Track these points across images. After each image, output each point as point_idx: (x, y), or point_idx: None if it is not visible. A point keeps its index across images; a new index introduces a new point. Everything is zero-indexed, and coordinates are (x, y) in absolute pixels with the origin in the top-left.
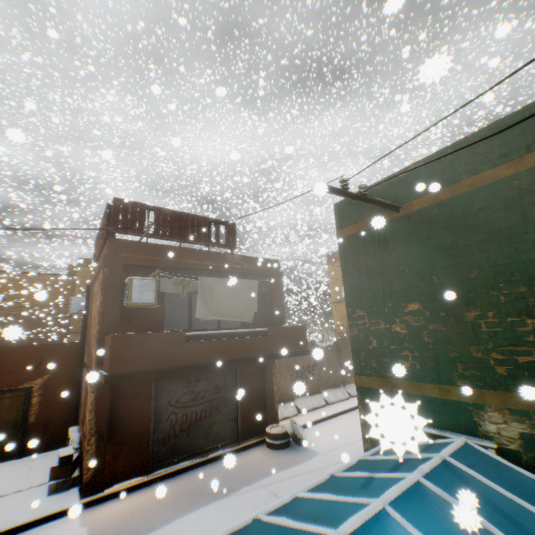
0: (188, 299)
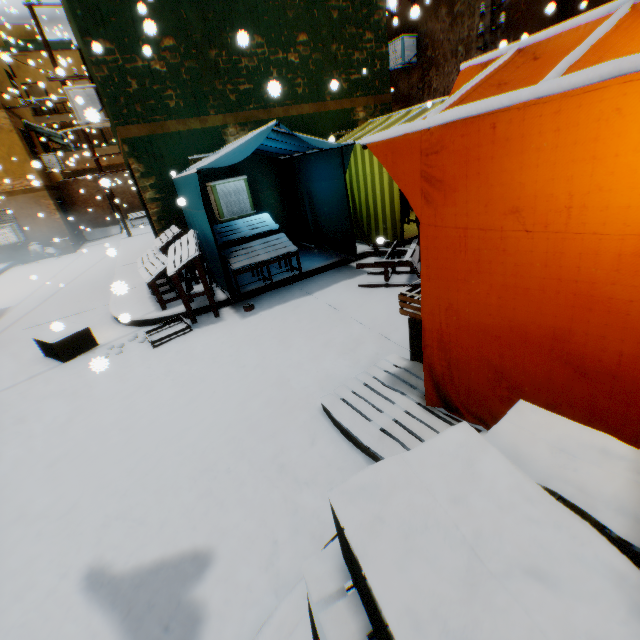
0: None
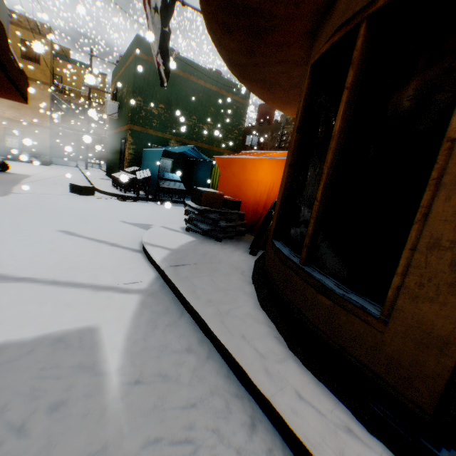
0: None
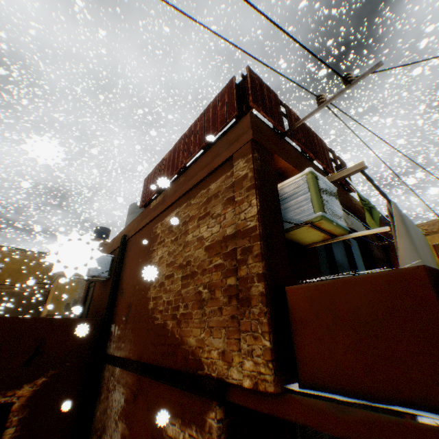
0: (325, 249)
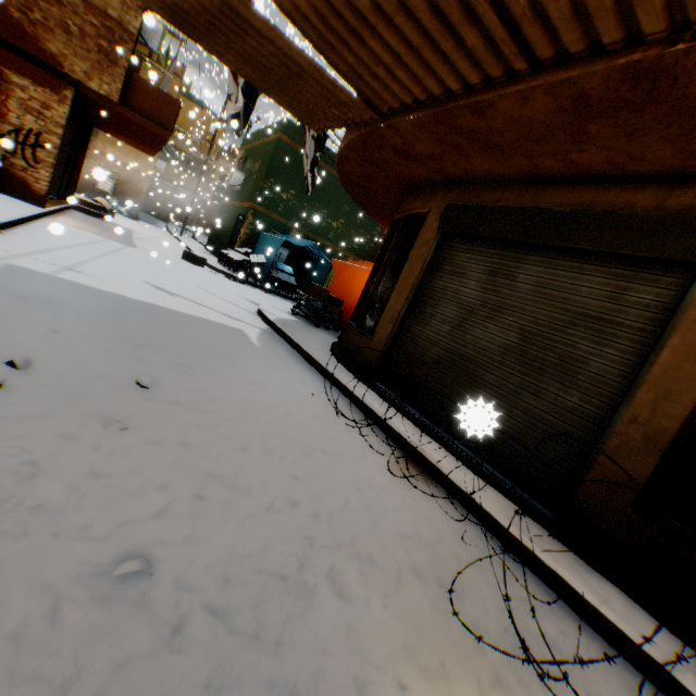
0: None
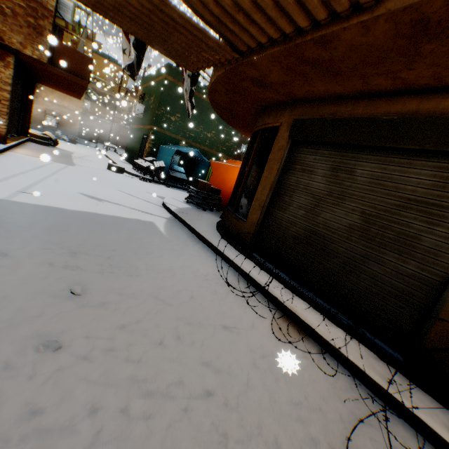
0: None
